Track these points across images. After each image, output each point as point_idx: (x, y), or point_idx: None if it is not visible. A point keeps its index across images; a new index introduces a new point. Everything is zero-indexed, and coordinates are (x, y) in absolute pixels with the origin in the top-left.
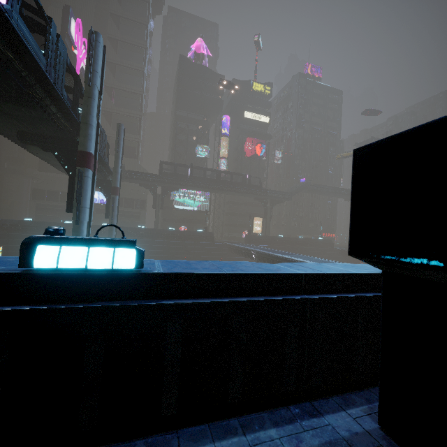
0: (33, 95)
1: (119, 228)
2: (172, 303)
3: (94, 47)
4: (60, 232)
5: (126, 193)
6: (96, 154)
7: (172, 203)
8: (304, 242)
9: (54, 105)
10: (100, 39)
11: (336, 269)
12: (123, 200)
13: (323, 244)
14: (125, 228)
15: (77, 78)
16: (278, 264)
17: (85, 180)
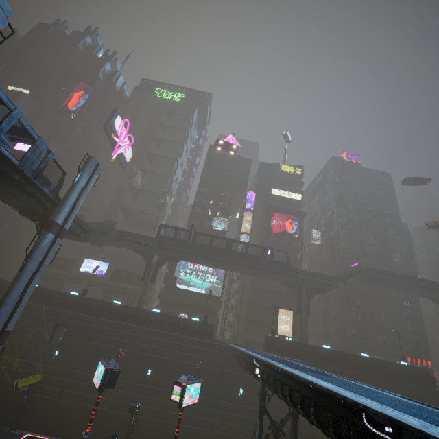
0: None
1: None
2: None
3: None
4: None
5: (129, 265)
6: None
7: (175, 281)
8: (372, 364)
9: None
10: None
11: None
12: (125, 273)
13: (412, 376)
14: (94, 300)
15: None
16: None
17: None
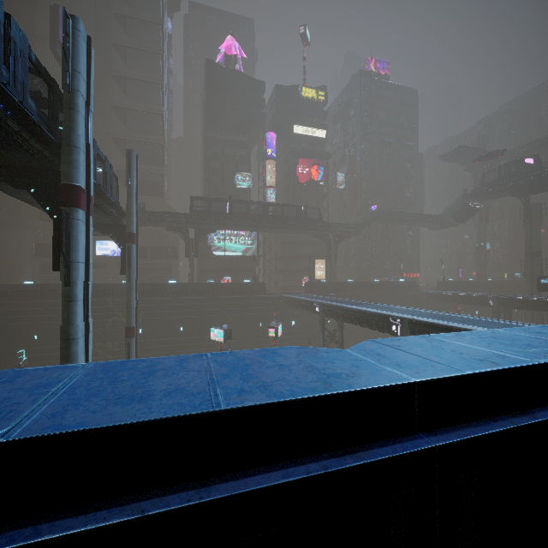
0: None
1: None
2: (29, 544)
3: (72, 37)
4: None
5: (151, 240)
6: (88, 187)
7: (210, 249)
8: (381, 286)
9: (13, 119)
10: (79, 26)
11: (475, 352)
12: (149, 249)
13: (406, 288)
14: (151, 284)
15: (53, 83)
16: (352, 348)
17: (74, 224)
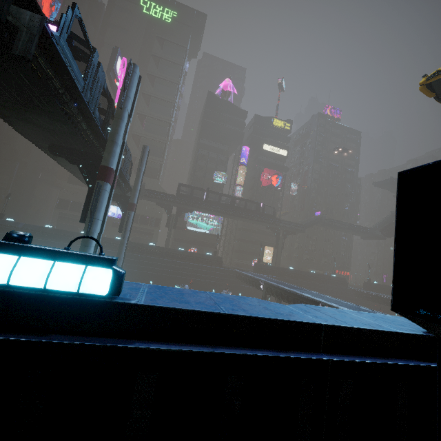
0: (67, 111)
1: (98, 241)
2: (147, 348)
3: (131, 76)
4: (23, 239)
5: (142, 210)
6: (117, 169)
7: (185, 224)
8: (316, 277)
9: (85, 122)
10: (137, 70)
11: (364, 321)
12: (140, 216)
13: (336, 282)
14: (136, 243)
15: (111, 101)
16: (290, 305)
17: (102, 193)
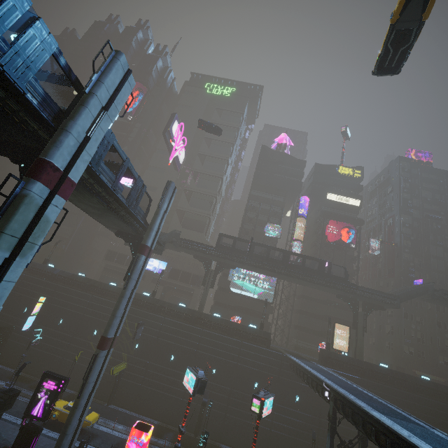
0: None
1: None
2: None
3: (110, 62)
4: None
5: (185, 265)
6: (67, 170)
7: (229, 284)
8: (434, 389)
9: None
10: (120, 57)
11: None
12: (181, 272)
13: None
14: (163, 302)
15: (83, 91)
16: None
17: (23, 194)
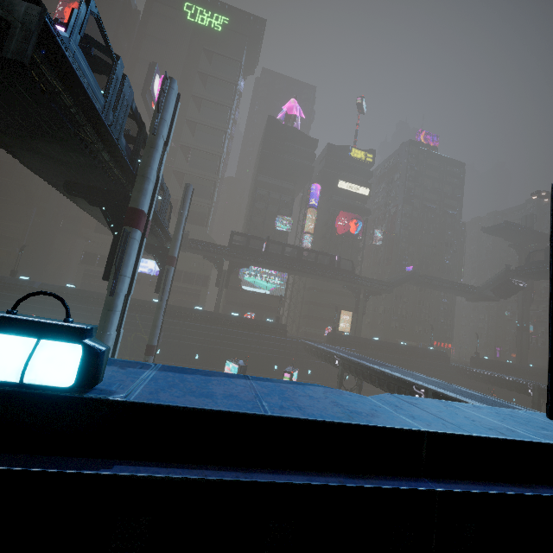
0: (82, 137)
1: (62, 300)
2: (134, 475)
3: (166, 93)
4: None
5: (187, 265)
6: (149, 212)
7: (240, 283)
8: (408, 350)
9: (107, 152)
10: (174, 85)
11: (487, 422)
12: (183, 273)
13: (435, 357)
14: (179, 307)
15: (142, 126)
16: (372, 397)
17: (130, 242)
